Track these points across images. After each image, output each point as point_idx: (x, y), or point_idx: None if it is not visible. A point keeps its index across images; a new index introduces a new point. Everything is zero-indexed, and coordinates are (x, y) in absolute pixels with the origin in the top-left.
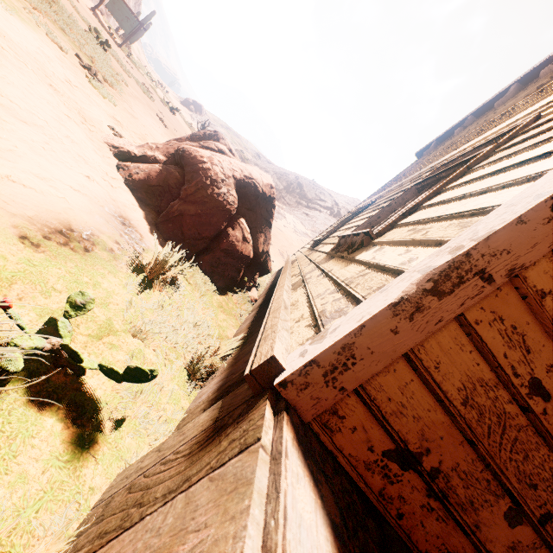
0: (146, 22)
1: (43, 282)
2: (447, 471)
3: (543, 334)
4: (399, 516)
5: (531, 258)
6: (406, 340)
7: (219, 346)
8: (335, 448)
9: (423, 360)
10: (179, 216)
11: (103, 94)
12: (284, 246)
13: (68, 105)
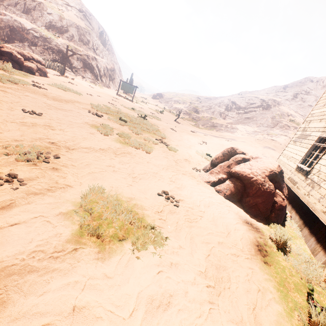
0: (131, 80)
1: (284, 278)
2: None
3: None
4: None
5: None
6: None
7: (325, 269)
8: None
9: None
10: (255, 205)
11: (174, 151)
12: (254, 152)
13: (191, 178)
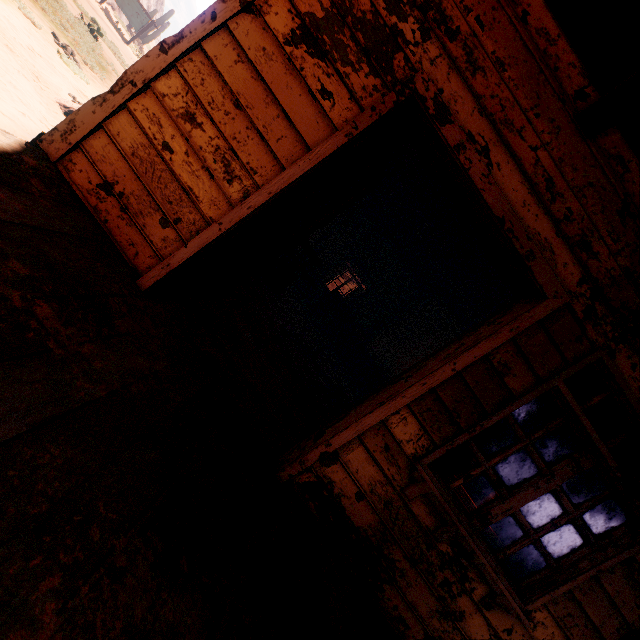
0: (163, 22)
1: None
2: (128, 194)
3: (169, 119)
4: (106, 221)
5: (153, 75)
6: (100, 117)
7: None
8: (71, 181)
9: (112, 131)
10: None
11: (74, 71)
12: None
13: (22, 64)
